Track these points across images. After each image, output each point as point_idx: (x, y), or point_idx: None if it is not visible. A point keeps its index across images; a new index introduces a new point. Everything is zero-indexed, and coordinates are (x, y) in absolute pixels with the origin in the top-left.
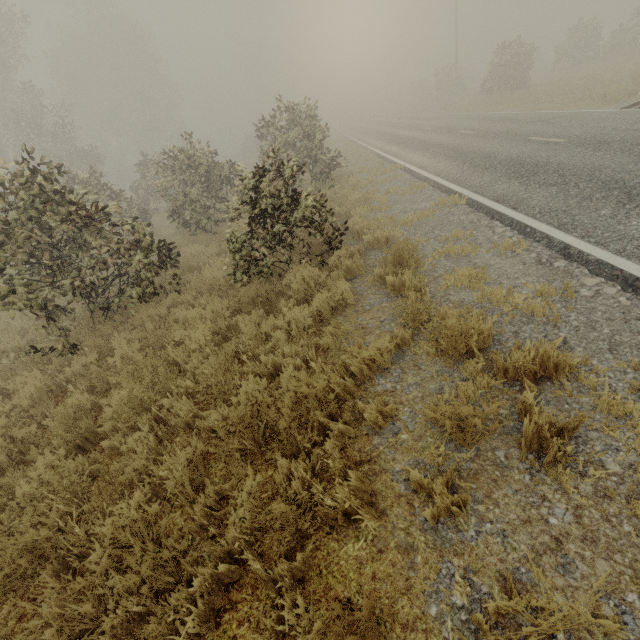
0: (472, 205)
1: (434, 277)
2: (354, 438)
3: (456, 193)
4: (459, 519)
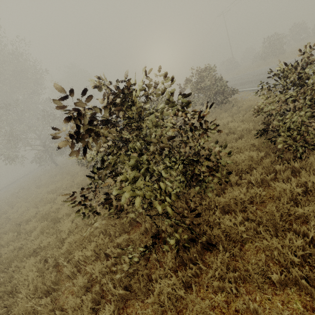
0: None
1: None
2: None
3: None
4: None
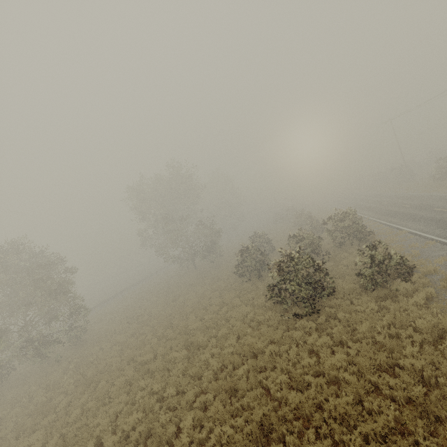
0: None
1: None
2: None
3: None
4: None
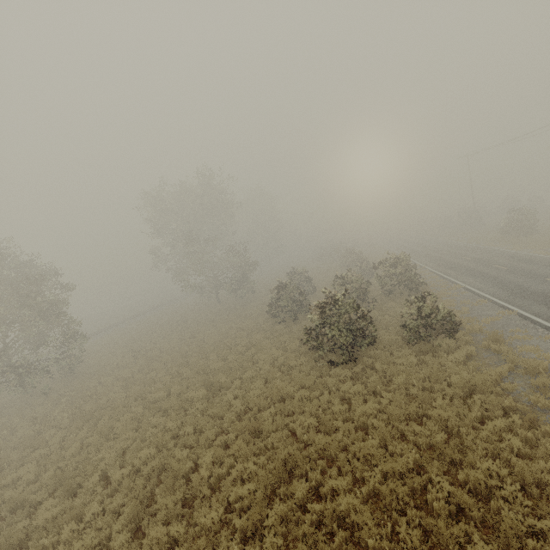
0: (521, 316)
1: (513, 347)
2: (502, 394)
3: (509, 308)
4: (549, 408)
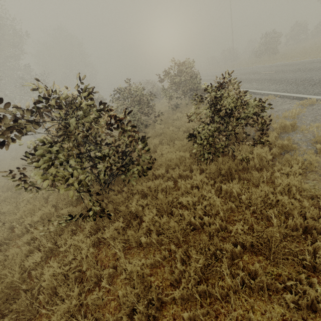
0: None
1: None
2: None
3: (307, 98)
4: None
